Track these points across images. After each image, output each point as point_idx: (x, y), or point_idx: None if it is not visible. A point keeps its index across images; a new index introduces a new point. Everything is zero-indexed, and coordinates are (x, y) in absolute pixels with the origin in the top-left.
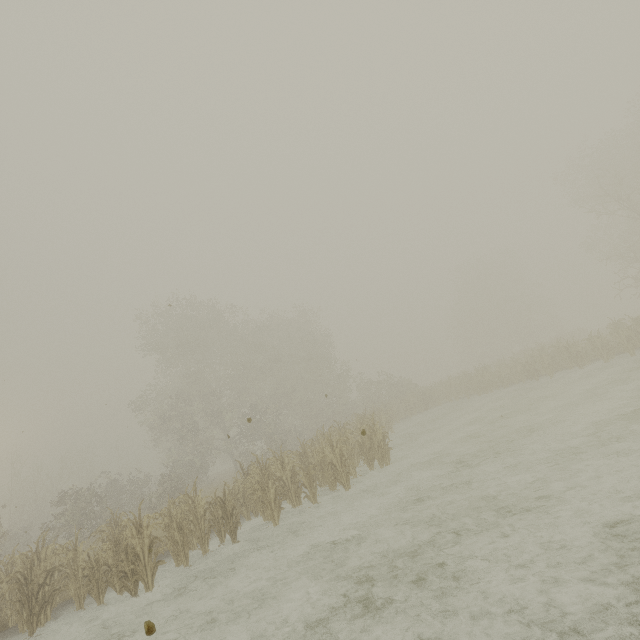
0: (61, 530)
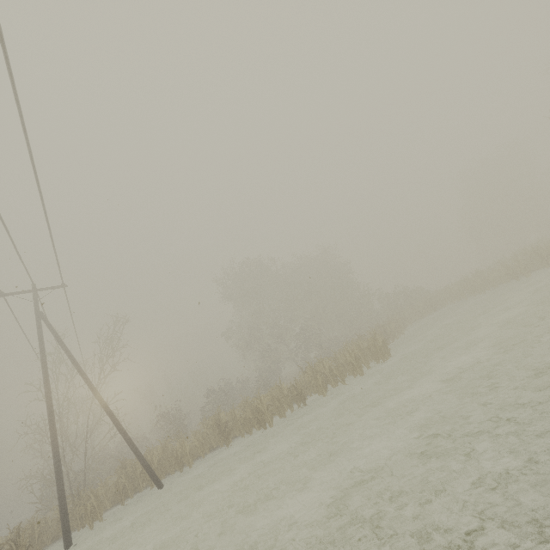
0: (210, 412)
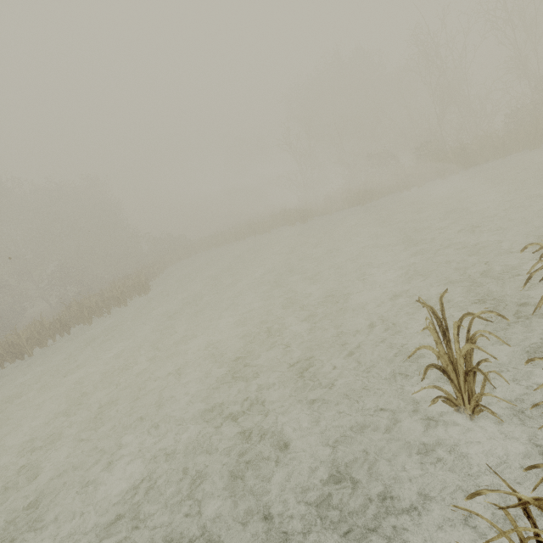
0: None
